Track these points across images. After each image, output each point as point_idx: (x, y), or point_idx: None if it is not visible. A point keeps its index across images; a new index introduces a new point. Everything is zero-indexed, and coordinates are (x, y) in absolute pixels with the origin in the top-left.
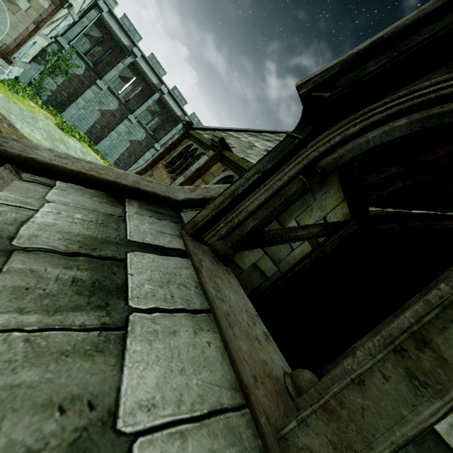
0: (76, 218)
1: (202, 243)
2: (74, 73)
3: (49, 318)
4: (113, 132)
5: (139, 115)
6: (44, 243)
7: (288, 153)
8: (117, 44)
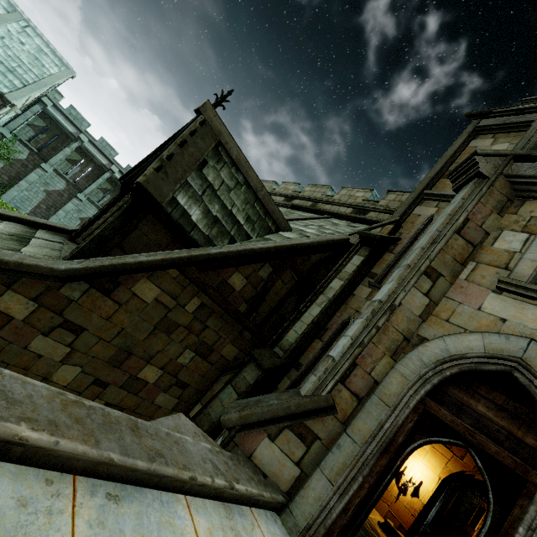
0: (13, 230)
1: (76, 244)
2: (17, 158)
3: (4, 240)
4: (61, 211)
5: (90, 193)
6: (1, 232)
7: (112, 204)
8: (63, 132)
